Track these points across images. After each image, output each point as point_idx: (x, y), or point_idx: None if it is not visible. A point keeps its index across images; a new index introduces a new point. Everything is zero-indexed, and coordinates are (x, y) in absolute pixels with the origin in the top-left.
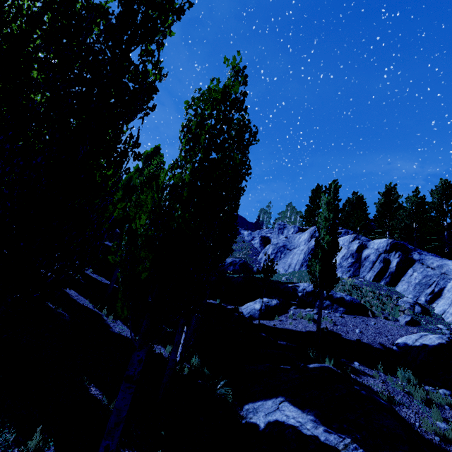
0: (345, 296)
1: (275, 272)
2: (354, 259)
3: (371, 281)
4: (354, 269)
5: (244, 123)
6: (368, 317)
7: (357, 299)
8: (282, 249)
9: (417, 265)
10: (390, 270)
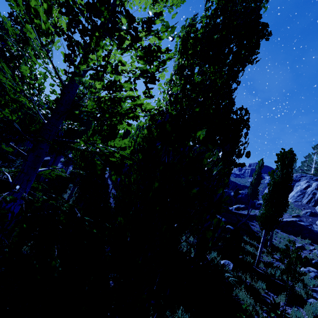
0: None
1: (239, 194)
2: (300, 193)
3: (304, 203)
4: (299, 198)
5: None
6: None
7: None
8: None
9: None
10: (314, 198)
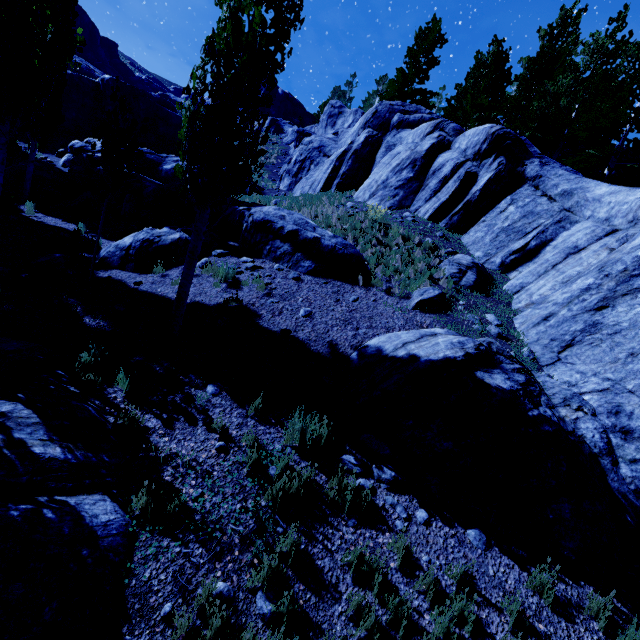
0: (330, 237)
1: (139, 154)
2: (413, 172)
3: (425, 220)
4: (405, 193)
5: None
6: (354, 286)
7: (363, 248)
8: (315, 154)
9: (525, 191)
10: (468, 199)
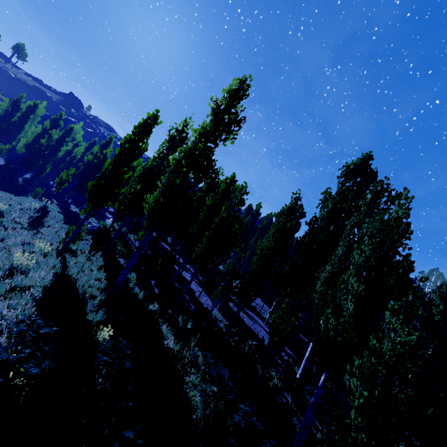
0: None
1: None
2: None
3: None
4: None
5: None
6: None
7: None
8: None
9: None
10: None
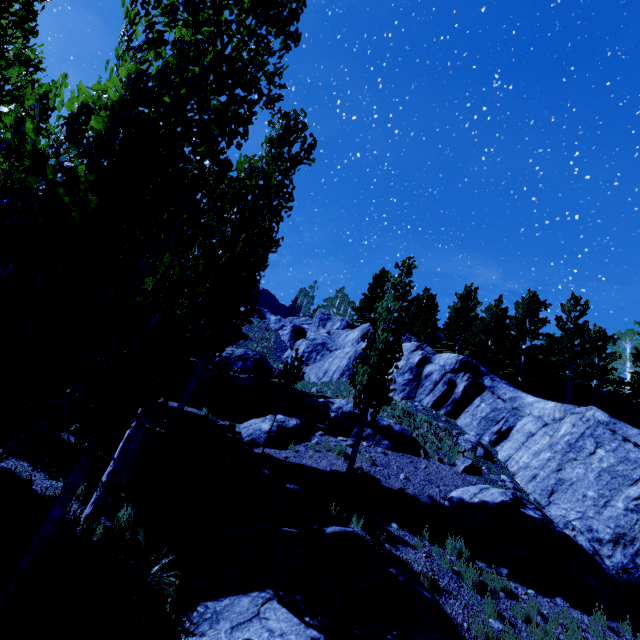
0: (394, 424)
1: (303, 378)
2: (412, 375)
3: (429, 408)
4: (410, 389)
5: (295, 123)
6: (418, 457)
7: (409, 430)
8: (319, 348)
9: (487, 394)
10: (455, 396)
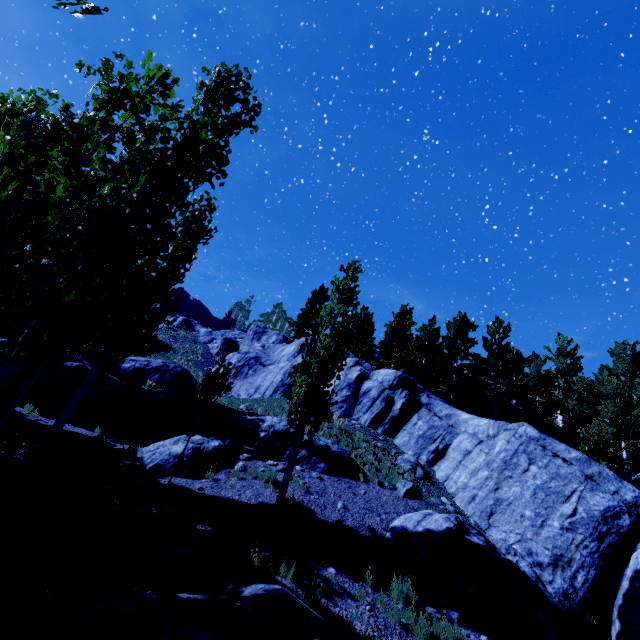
0: (332, 444)
1: (229, 389)
2: (350, 392)
3: (367, 426)
4: (347, 406)
5: (236, 78)
6: (357, 481)
7: (347, 450)
8: (252, 362)
9: (424, 412)
10: (393, 414)
